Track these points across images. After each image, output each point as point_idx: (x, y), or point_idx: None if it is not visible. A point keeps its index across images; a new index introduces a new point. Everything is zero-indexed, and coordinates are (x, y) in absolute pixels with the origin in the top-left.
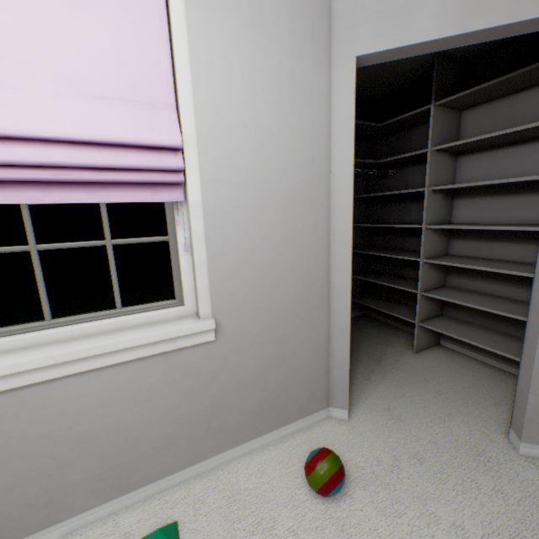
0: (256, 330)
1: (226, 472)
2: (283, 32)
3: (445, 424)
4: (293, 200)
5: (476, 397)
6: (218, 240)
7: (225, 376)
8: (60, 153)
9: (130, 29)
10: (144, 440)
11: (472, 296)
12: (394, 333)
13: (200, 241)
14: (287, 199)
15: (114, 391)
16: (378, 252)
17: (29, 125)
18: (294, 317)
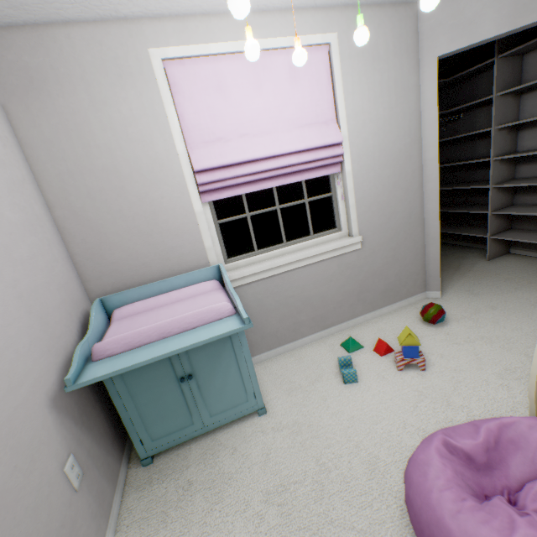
0: (381, 242)
1: (371, 323)
2: (389, 56)
3: (511, 293)
4: (399, 159)
5: None
6: (360, 191)
7: (366, 270)
8: (294, 159)
9: (315, 85)
10: (330, 303)
11: (536, 208)
12: (468, 251)
13: (351, 192)
14: (395, 159)
15: (317, 276)
16: (451, 187)
17: (284, 148)
18: (402, 233)
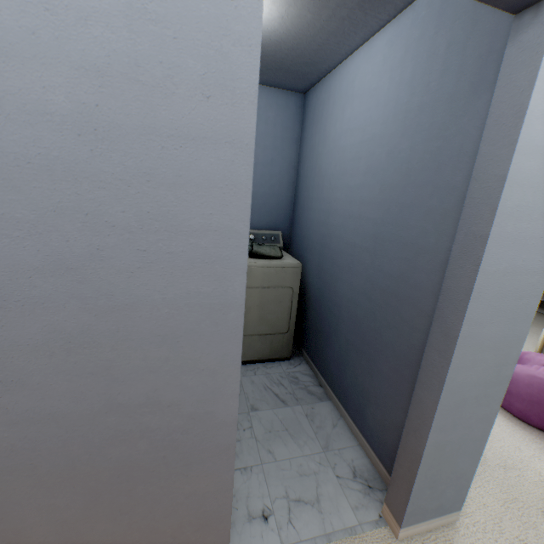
0: None
1: None
2: None
3: None
4: None
5: (537, 322)
6: None
7: None
8: None
9: None
10: None
11: None
12: None
13: None
14: None
15: None
16: None
17: None
18: None
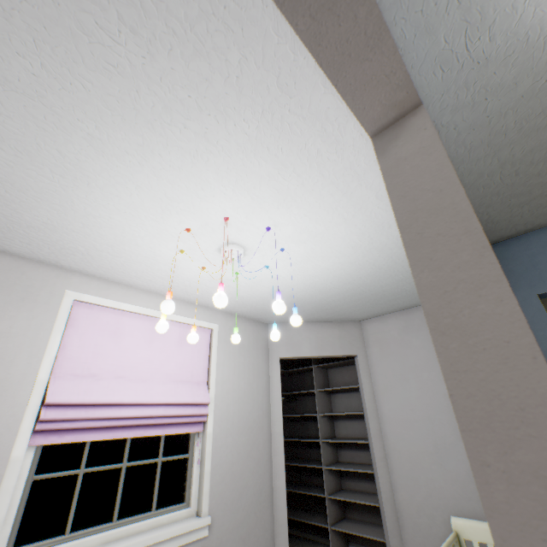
0: (231, 527)
1: None
2: (251, 348)
3: None
4: (254, 428)
5: None
6: (217, 455)
7: None
8: (162, 410)
9: (196, 352)
10: None
11: (358, 494)
12: (315, 546)
13: (209, 456)
14: (251, 427)
15: None
16: (294, 462)
17: (156, 397)
18: (253, 515)
